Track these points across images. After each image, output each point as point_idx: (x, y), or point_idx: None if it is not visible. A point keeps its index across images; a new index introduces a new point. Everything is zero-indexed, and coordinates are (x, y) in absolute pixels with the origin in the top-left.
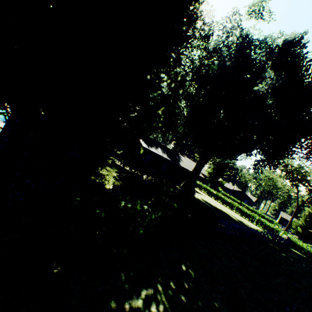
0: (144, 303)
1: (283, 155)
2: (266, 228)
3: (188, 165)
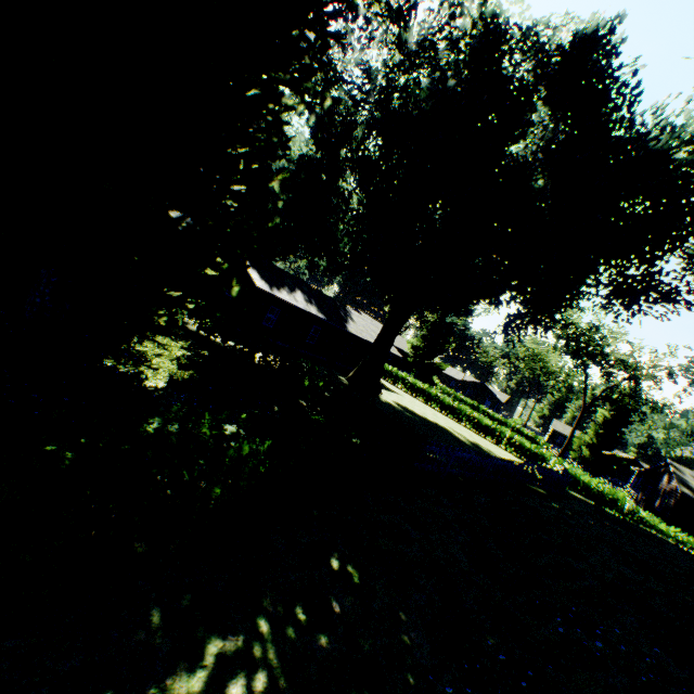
0: (209, 680)
1: (563, 302)
2: (525, 455)
3: (368, 331)
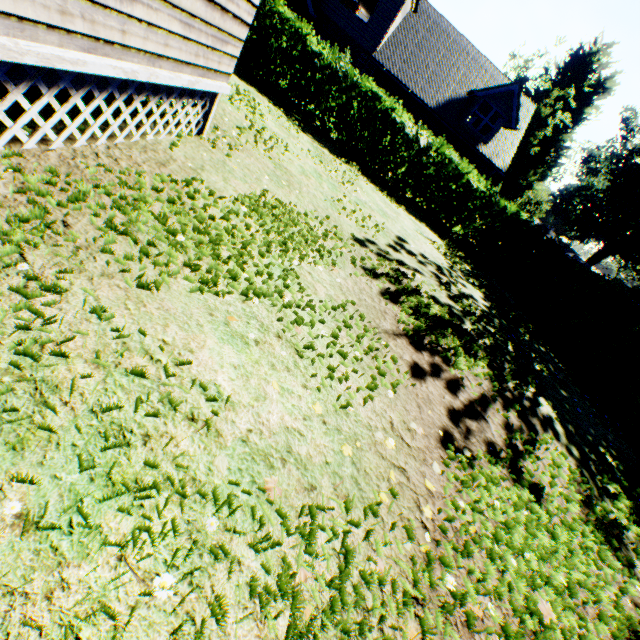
0: None
1: None
2: None
3: None
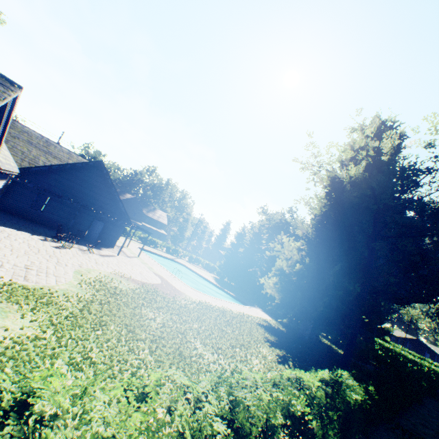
0: None
1: None
2: None
3: None
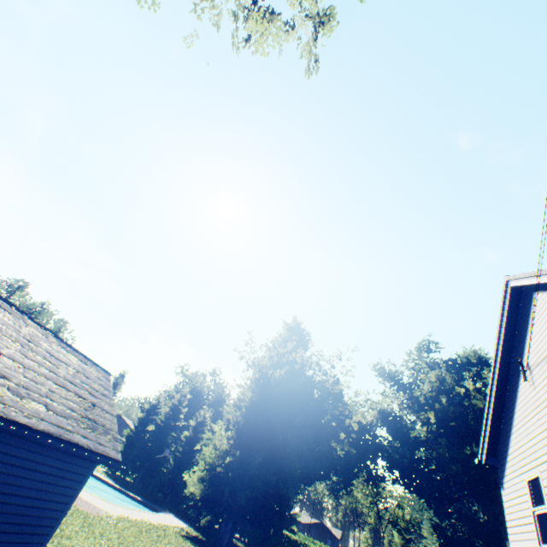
0: None
1: (353, 477)
2: None
3: None
